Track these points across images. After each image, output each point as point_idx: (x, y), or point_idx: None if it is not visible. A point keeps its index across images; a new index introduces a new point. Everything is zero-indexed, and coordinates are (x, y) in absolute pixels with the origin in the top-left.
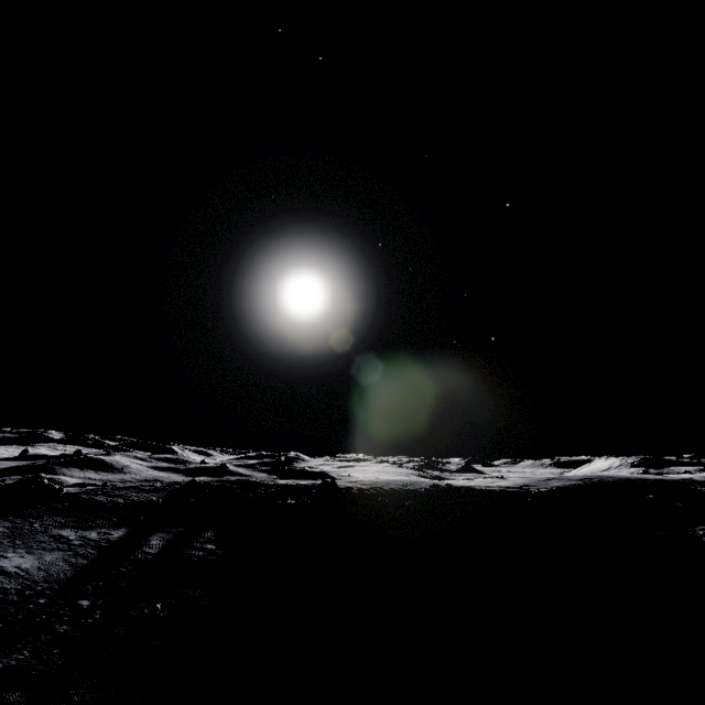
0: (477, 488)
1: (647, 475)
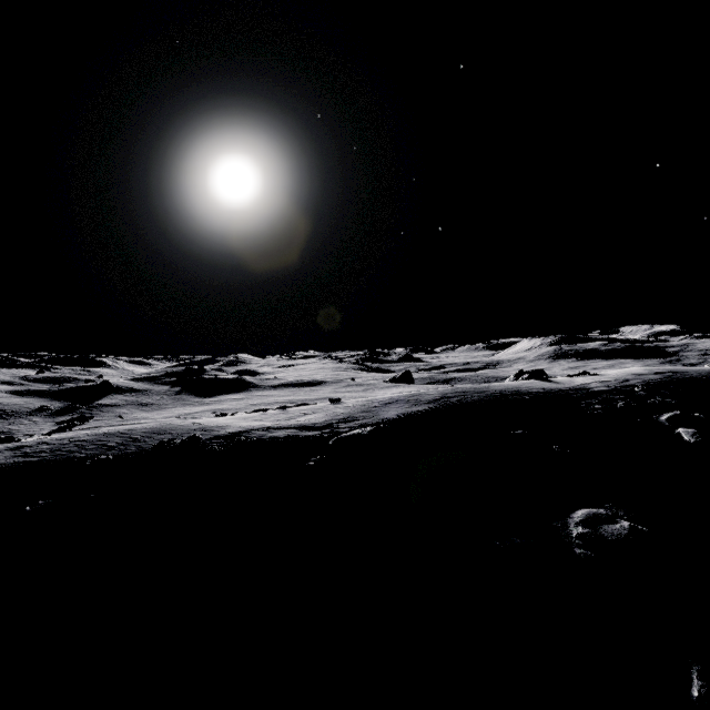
0: (243, 440)
1: (531, 382)
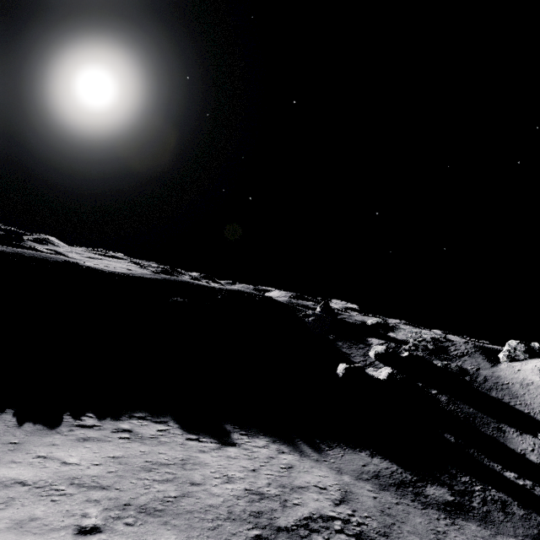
0: (94, 268)
1: (204, 283)
